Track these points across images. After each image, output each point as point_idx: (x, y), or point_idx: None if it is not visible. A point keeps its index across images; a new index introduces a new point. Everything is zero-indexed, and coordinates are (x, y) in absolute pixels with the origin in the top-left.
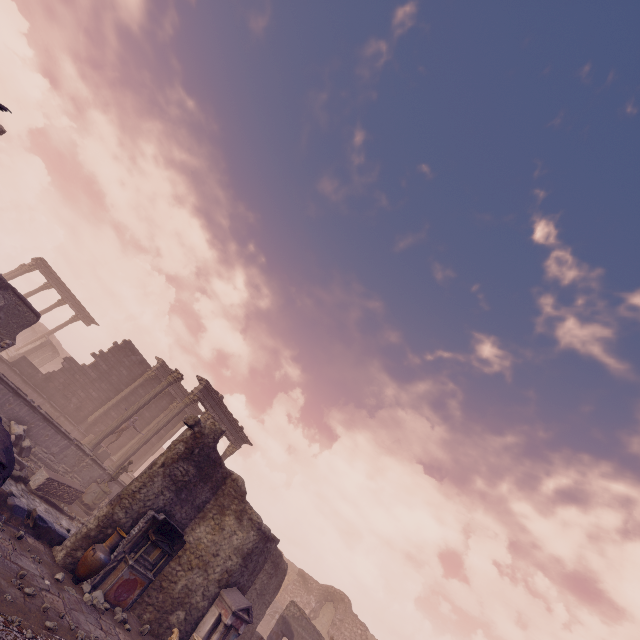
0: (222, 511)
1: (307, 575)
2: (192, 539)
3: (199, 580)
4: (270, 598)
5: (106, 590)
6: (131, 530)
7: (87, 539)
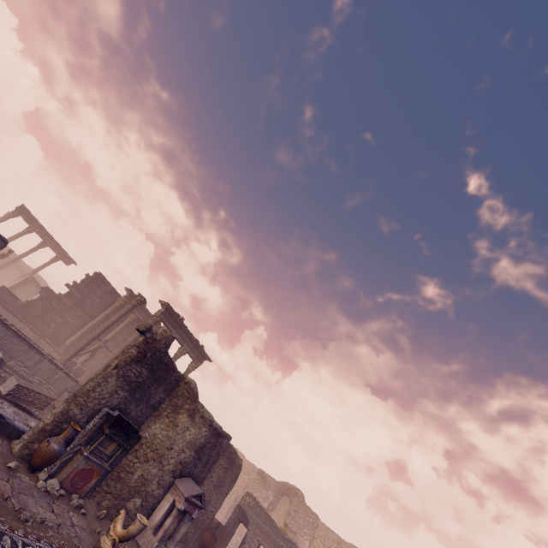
0: (176, 410)
1: (265, 474)
2: (148, 435)
3: (154, 471)
4: (227, 490)
5: (62, 478)
6: (87, 425)
7: (43, 433)
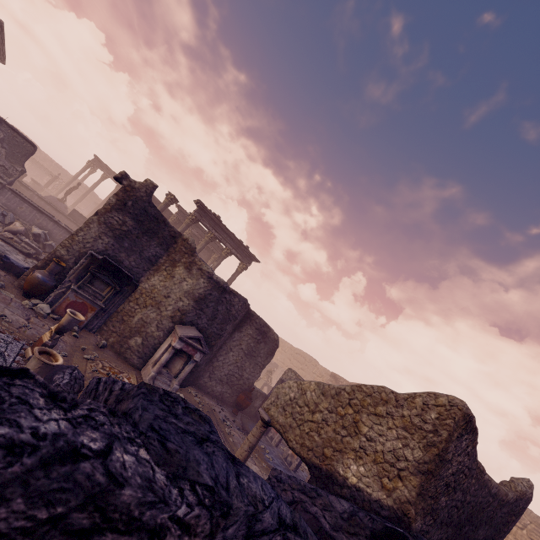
0: (174, 264)
1: (337, 376)
2: (147, 286)
3: (153, 315)
4: (263, 361)
5: (55, 306)
6: (75, 266)
7: (36, 269)
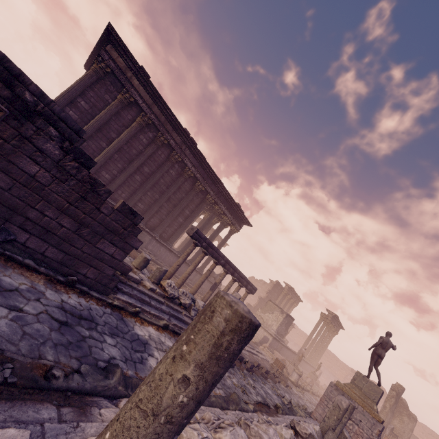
0: (400, 413)
1: None
2: (392, 425)
3: None
4: None
5: None
6: (385, 432)
7: None
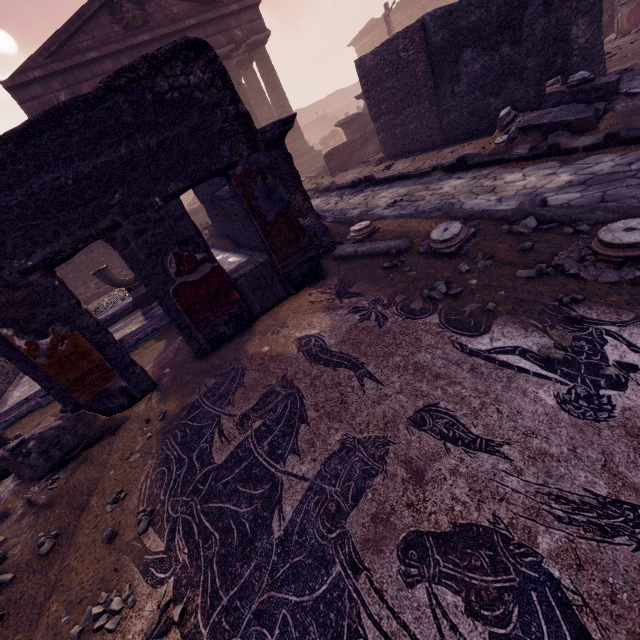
0: None
1: None
2: None
3: None
4: None
5: (619, 30)
6: None
7: None
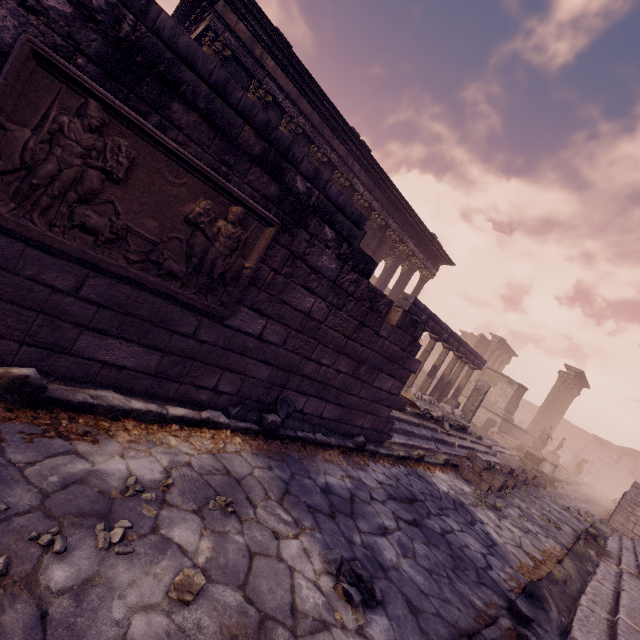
0: None
1: (604, 440)
2: None
3: None
4: None
5: None
6: None
7: None
